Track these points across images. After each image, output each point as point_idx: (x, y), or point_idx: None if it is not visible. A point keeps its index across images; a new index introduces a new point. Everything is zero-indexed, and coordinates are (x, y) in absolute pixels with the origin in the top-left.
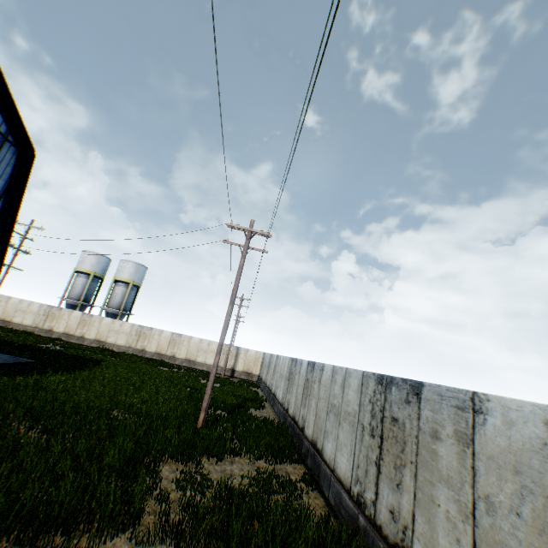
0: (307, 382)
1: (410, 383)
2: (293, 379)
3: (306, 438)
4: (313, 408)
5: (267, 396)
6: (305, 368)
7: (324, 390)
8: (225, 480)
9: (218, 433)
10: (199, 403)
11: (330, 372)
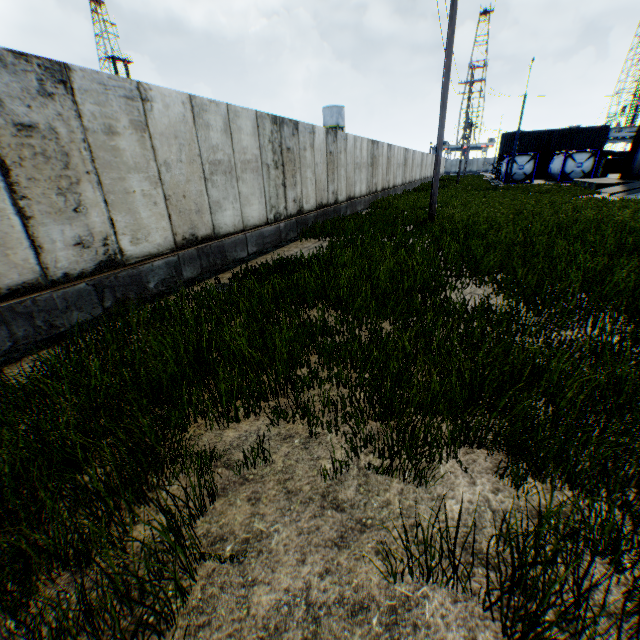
0: (332, 156)
1: (377, 142)
2: (299, 161)
3: (342, 204)
4: (344, 176)
5: (58, 322)
6: (324, 139)
7: (350, 157)
8: (418, 203)
9: (415, 214)
10: (439, 232)
11: (353, 142)
